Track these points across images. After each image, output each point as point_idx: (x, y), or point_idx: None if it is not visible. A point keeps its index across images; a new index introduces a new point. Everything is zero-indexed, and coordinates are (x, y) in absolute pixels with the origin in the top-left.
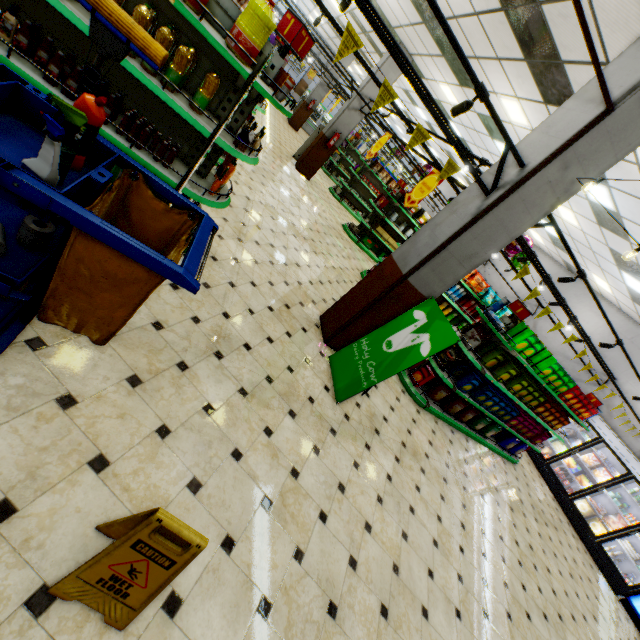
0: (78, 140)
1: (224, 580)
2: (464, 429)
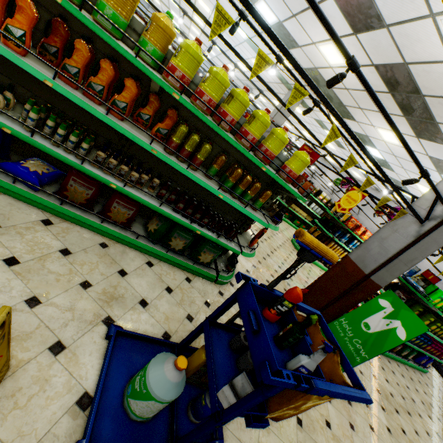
0: (285, 310)
1: None
2: (395, 357)
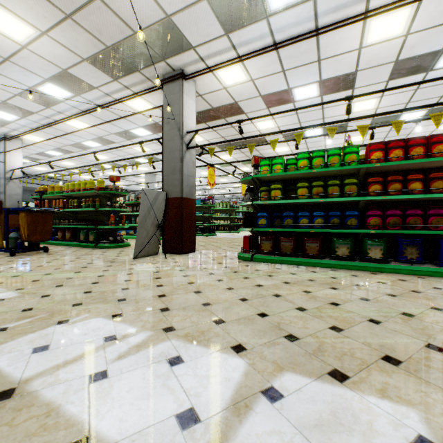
0: None
1: None
2: (321, 261)
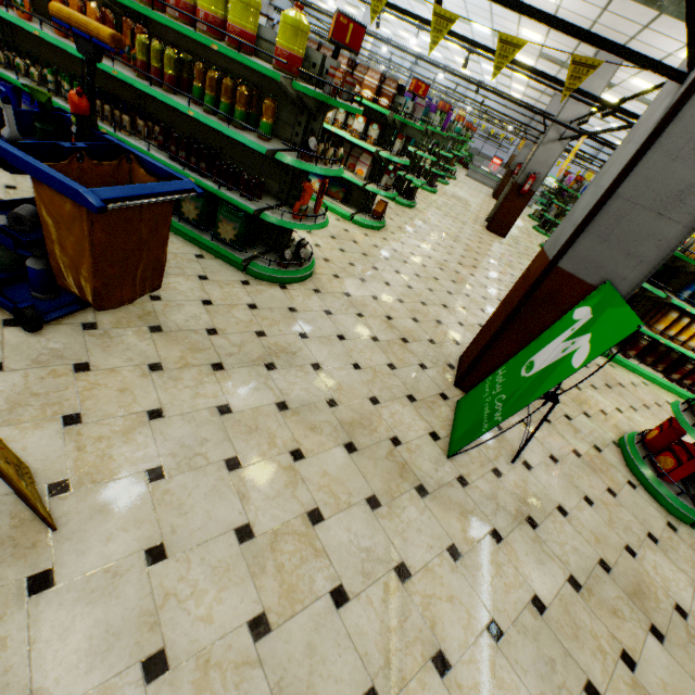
0: (76, 132)
1: (121, 593)
2: None
